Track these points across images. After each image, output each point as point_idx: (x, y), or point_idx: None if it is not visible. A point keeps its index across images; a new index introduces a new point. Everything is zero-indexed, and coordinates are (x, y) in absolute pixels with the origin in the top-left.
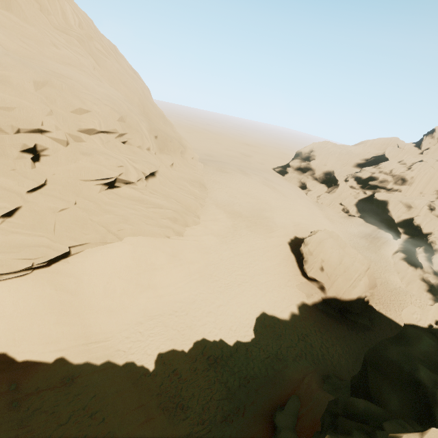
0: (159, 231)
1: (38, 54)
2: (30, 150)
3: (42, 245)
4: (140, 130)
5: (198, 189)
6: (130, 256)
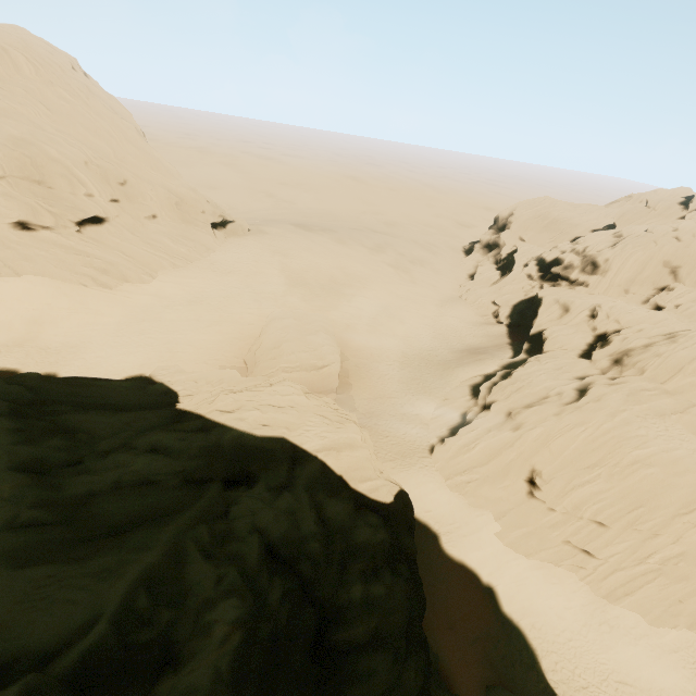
0: (70, 277)
1: None
2: None
3: None
4: (70, 175)
5: (189, 249)
6: (23, 292)
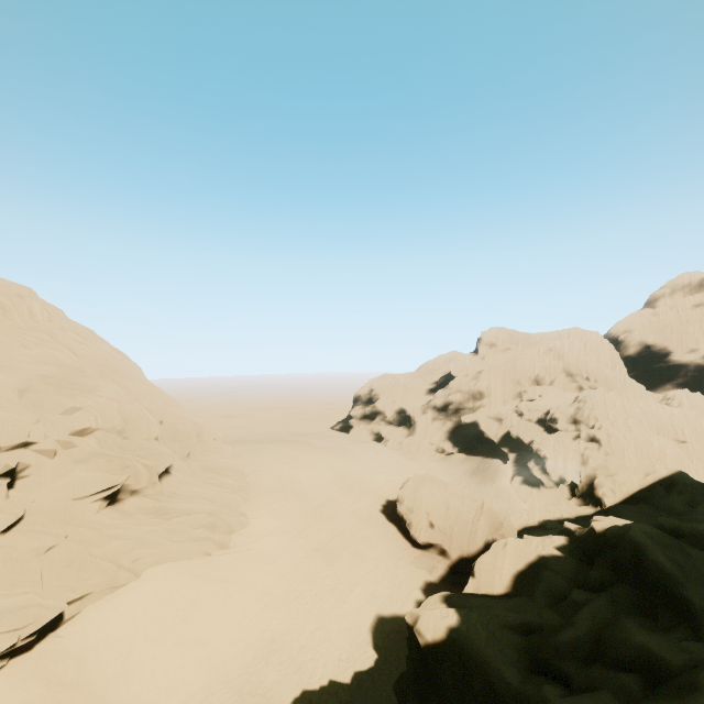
0: (193, 548)
1: (7, 360)
2: (8, 472)
3: (30, 605)
4: (145, 416)
5: (234, 479)
6: (157, 599)
